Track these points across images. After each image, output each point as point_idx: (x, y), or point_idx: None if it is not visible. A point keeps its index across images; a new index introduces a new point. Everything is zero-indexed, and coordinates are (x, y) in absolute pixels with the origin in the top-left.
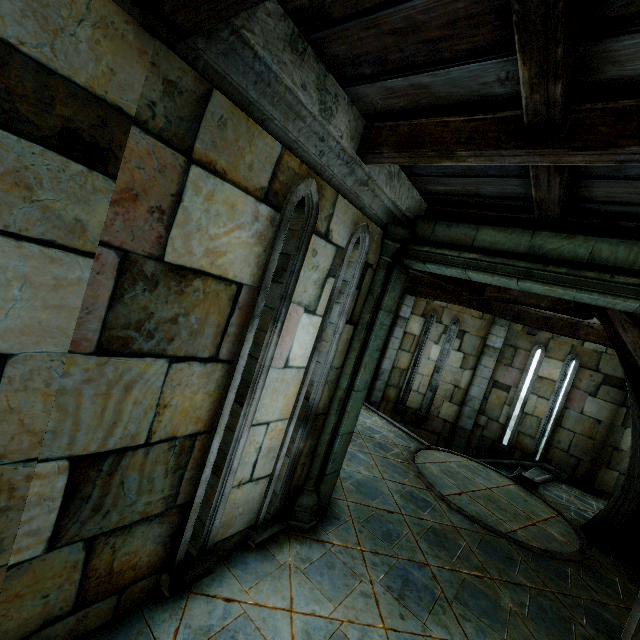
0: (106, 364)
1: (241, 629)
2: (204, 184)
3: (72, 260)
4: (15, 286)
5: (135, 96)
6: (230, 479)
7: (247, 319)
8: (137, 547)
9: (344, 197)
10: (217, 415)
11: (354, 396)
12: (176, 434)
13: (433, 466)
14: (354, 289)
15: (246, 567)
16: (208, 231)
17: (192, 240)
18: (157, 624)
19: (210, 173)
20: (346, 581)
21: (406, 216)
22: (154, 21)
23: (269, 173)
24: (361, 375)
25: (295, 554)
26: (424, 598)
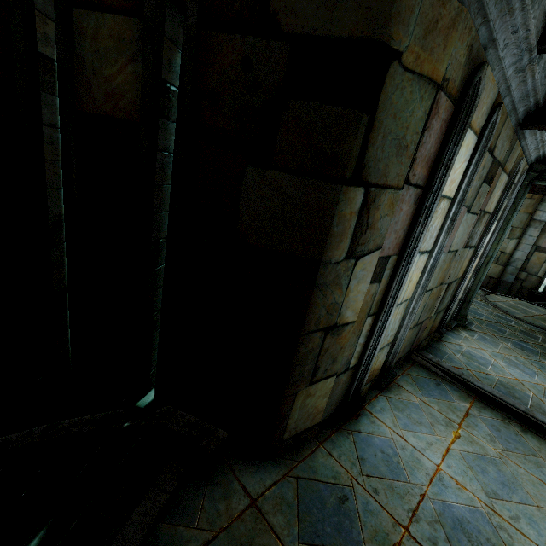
0: (463, 251)
1: (470, 352)
2: (501, 177)
3: (474, 217)
4: (466, 229)
5: (504, 156)
6: (457, 297)
7: (485, 228)
8: (438, 320)
9: (525, 158)
10: (465, 270)
11: (491, 260)
12: (458, 277)
13: (500, 303)
14: (511, 203)
15: (452, 336)
16: (494, 195)
17: (490, 200)
18: (441, 347)
19: (503, 172)
20: (495, 344)
21: (544, 156)
22: (517, 127)
23: (513, 162)
24: (497, 249)
25: (466, 334)
26: (534, 352)
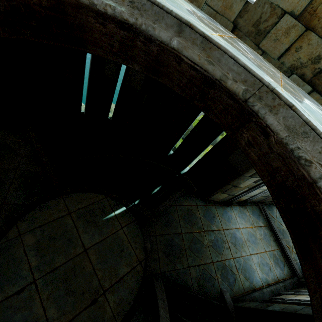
0: None
1: None
2: None
3: None
4: None
5: None
6: None
7: None
8: None
9: None
10: None
11: None
12: None
13: None
14: None
15: None
16: None
17: None
18: (273, 208)
19: None
20: None
21: None
22: None
23: None
24: None
25: None
26: None
